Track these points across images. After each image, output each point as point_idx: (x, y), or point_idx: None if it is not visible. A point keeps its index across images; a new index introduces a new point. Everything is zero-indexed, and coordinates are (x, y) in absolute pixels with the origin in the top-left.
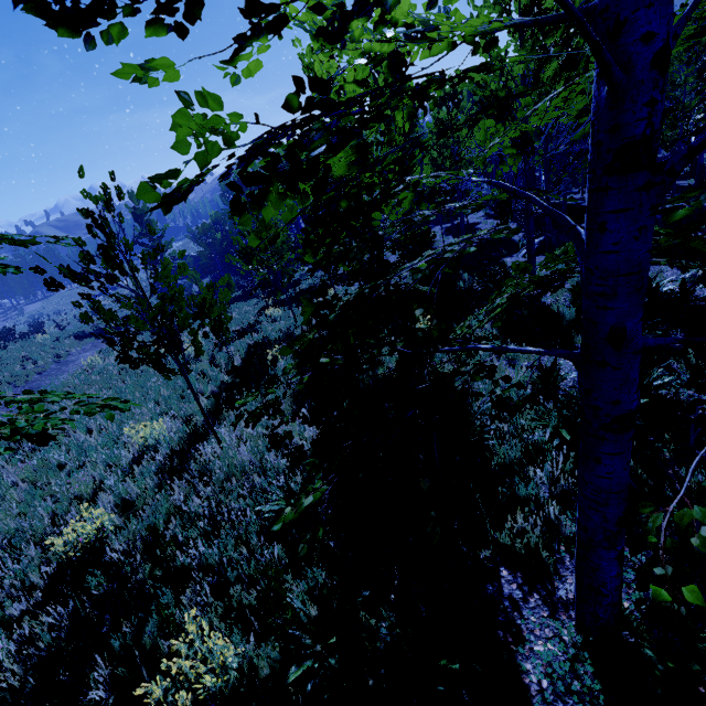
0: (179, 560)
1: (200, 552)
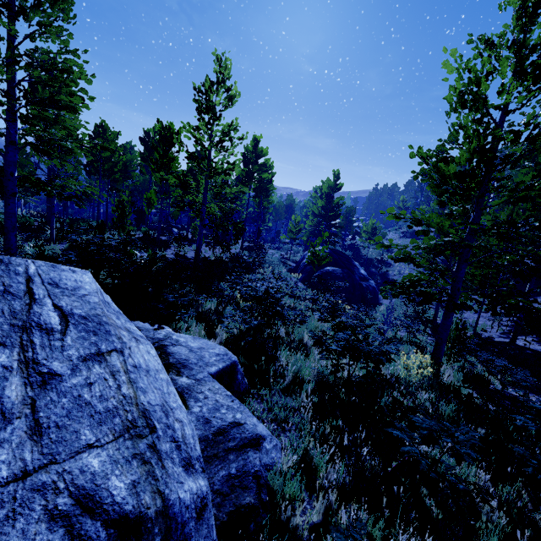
0: None
1: None
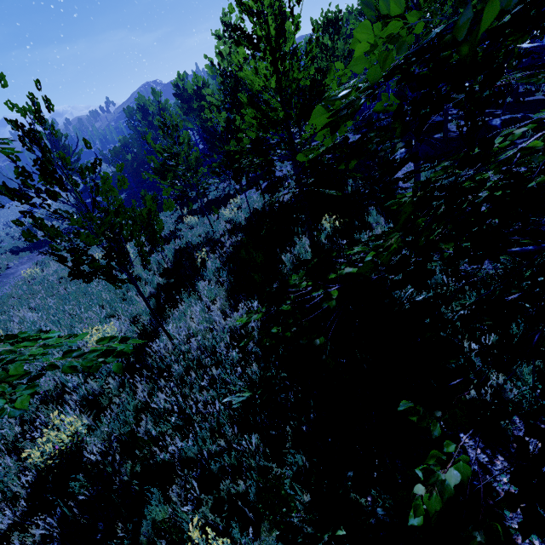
0: (159, 458)
1: (176, 445)
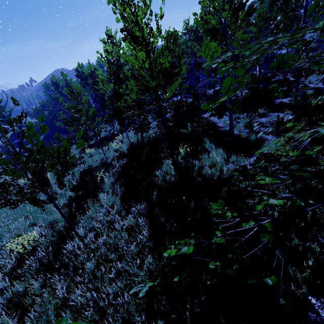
0: None
1: None
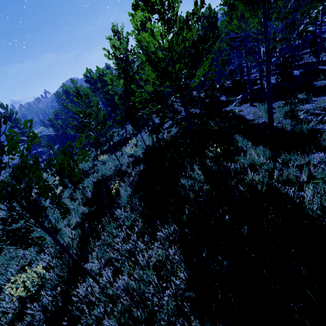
0: None
1: None
